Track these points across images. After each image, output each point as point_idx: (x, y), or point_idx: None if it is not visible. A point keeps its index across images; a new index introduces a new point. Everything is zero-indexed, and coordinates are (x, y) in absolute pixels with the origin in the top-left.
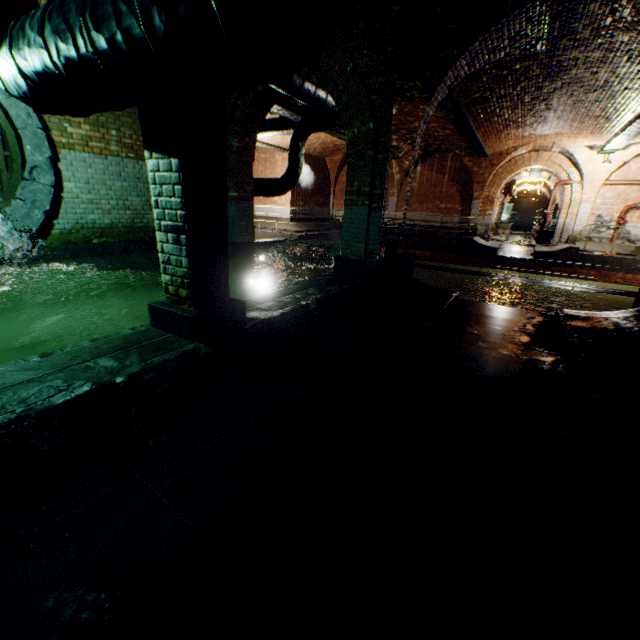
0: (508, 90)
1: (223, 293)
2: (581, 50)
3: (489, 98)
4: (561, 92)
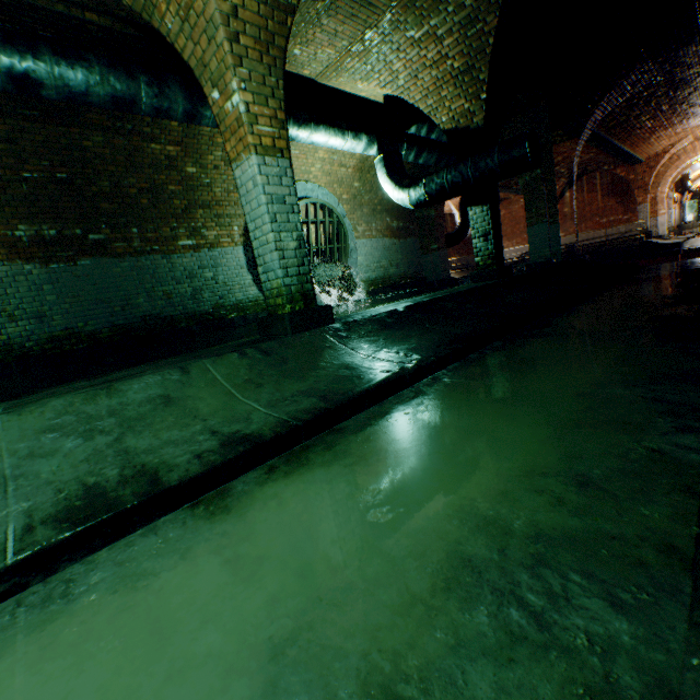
0: (642, 109)
1: (502, 262)
2: (697, 68)
3: (626, 120)
4: (696, 93)
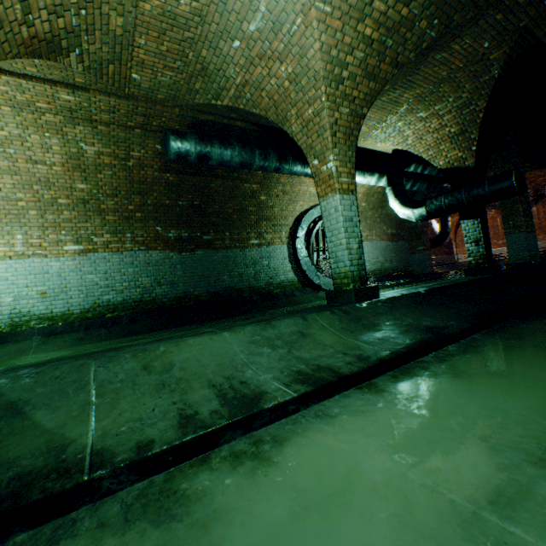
0: None
1: (491, 261)
2: None
3: None
4: None
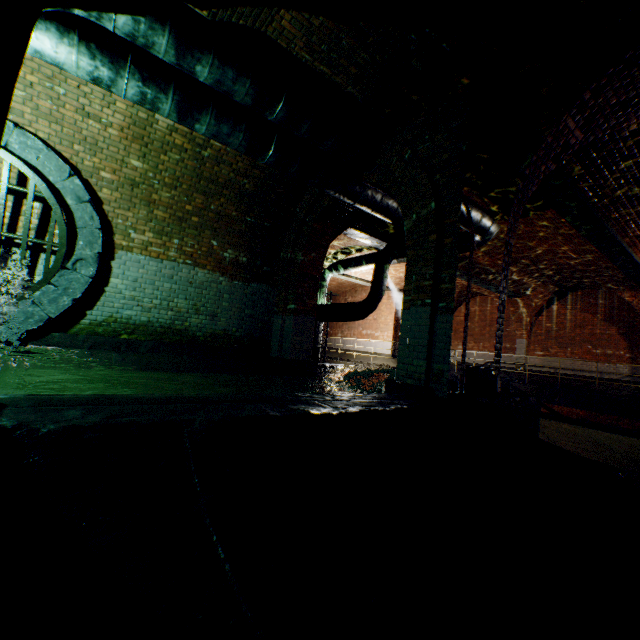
0: None
1: None
2: None
3: (638, 196)
4: None
